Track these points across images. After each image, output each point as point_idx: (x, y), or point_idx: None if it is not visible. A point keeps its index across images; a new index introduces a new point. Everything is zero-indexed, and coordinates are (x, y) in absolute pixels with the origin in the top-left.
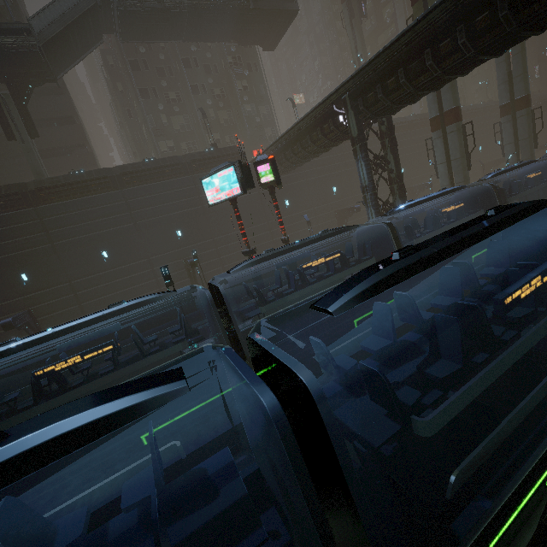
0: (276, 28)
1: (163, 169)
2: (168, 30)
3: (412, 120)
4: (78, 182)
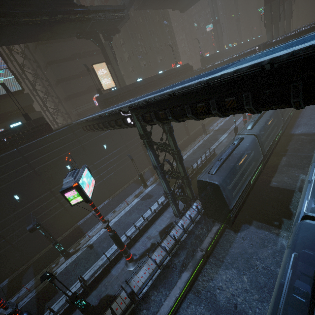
0: (192, 3)
1: (170, 75)
2: (154, 4)
3: (237, 48)
4: (146, 83)
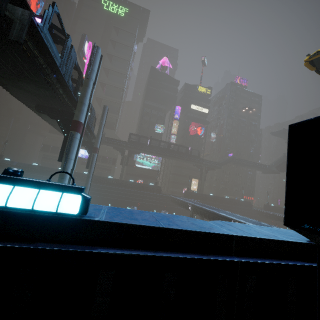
0: (270, 173)
1: (232, 202)
2: (242, 165)
3: None
4: (213, 198)
